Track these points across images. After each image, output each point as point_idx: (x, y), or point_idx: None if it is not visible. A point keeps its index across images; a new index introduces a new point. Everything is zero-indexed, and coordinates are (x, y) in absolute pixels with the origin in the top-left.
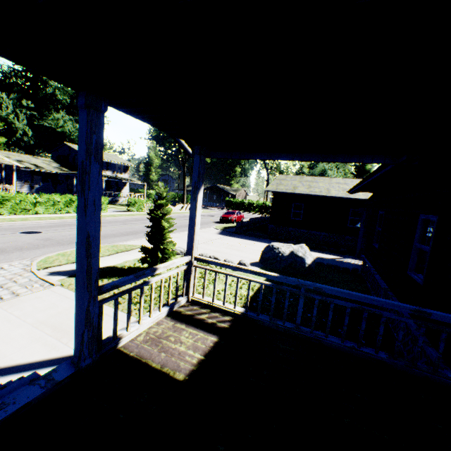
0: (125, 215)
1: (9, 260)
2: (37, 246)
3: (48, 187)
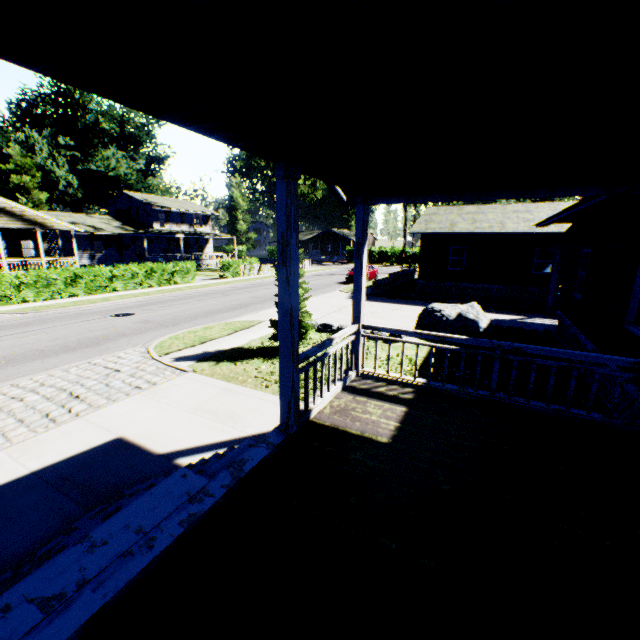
0: (220, 283)
1: (121, 348)
2: (140, 330)
3: (113, 254)
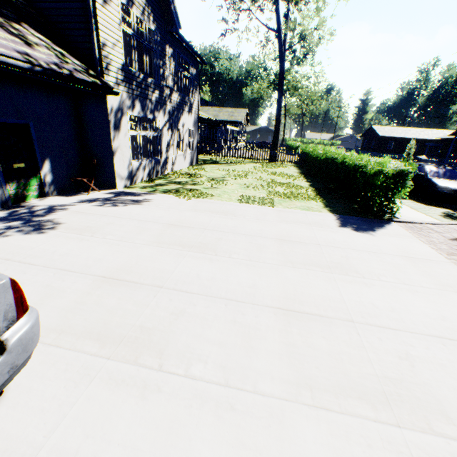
0: None
1: None
2: None
3: None
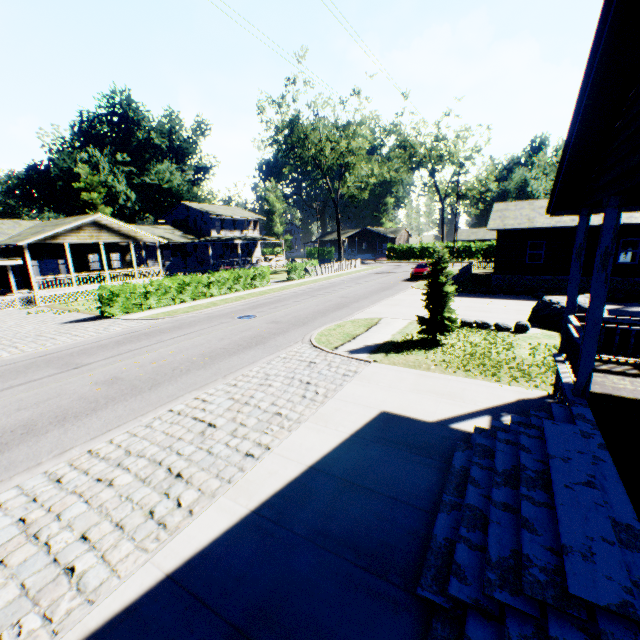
0: (294, 285)
1: (287, 345)
2: (281, 330)
3: (178, 262)
